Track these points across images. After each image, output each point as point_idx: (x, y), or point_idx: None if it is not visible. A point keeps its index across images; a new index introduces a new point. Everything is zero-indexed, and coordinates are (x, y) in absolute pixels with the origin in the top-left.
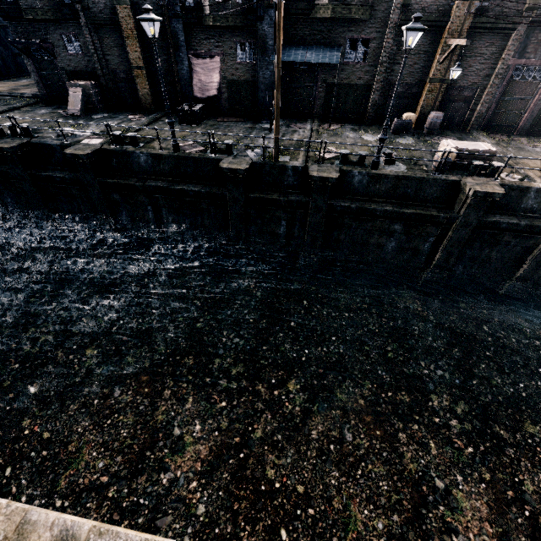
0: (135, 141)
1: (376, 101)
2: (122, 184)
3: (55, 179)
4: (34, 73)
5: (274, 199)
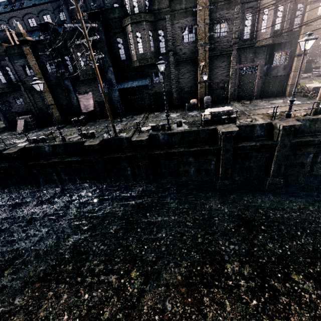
0: (44, 140)
1: (176, 97)
2: (36, 164)
3: (1, 168)
4: (2, 116)
5: (118, 157)
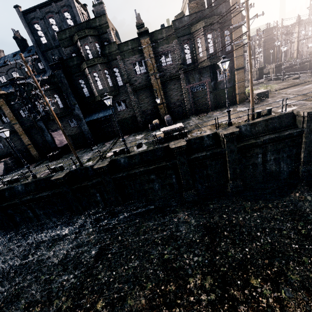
0: (17, 180)
1: (140, 120)
2: (10, 204)
3: None
4: None
5: (85, 185)
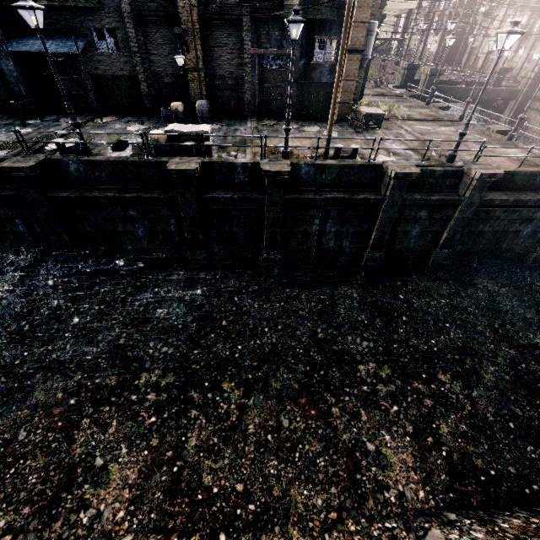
0: None
1: (147, 92)
2: None
3: None
4: None
5: None
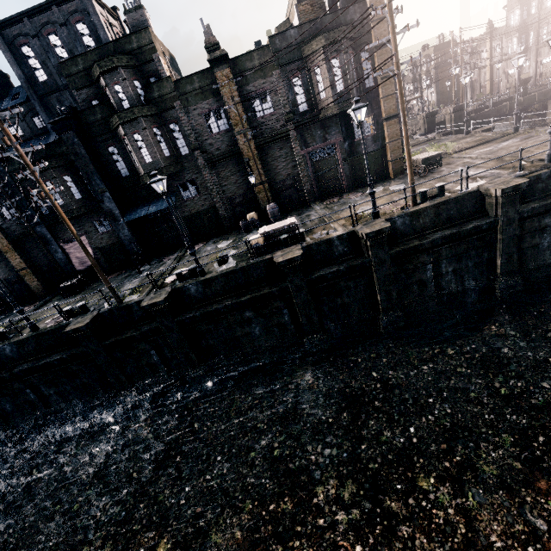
0: (3, 336)
1: (225, 215)
2: None
3: None
4: None
5: (129, 337)
